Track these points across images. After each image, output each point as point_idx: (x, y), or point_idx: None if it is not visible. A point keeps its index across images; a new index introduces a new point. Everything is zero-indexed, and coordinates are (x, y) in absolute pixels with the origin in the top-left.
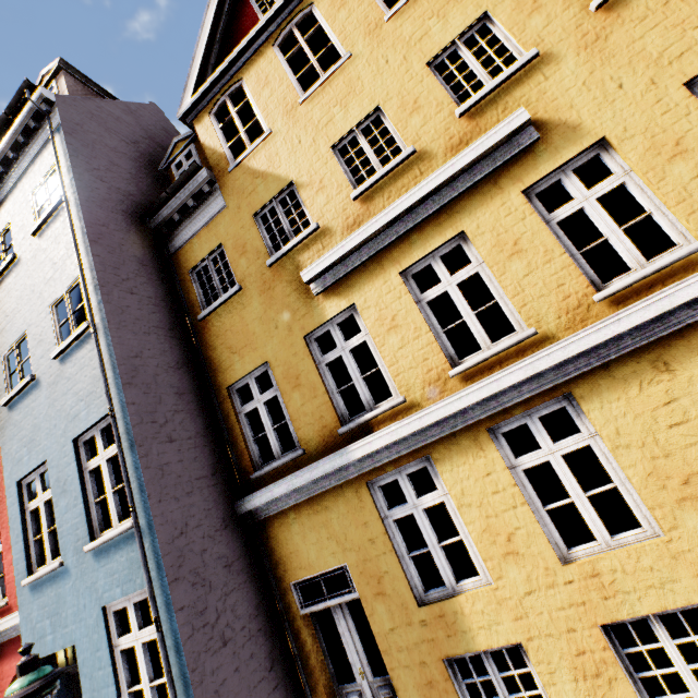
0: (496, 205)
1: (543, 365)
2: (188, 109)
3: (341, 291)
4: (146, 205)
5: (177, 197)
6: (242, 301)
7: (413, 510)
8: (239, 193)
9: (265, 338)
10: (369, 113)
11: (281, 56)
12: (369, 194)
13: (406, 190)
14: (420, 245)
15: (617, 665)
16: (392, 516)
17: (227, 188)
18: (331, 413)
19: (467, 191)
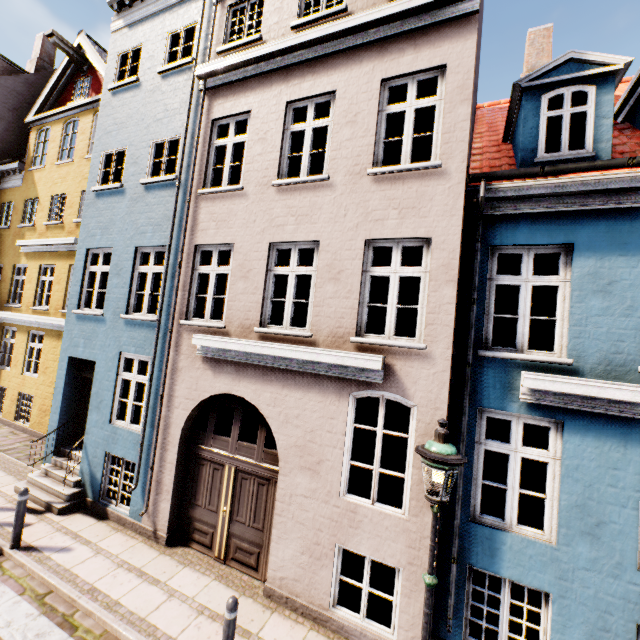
0: (64, 263)
1: (37, 320)
2: (30, 121)
3: (28, 257)
4: (2, 155)
5: (7, 166)
6: (8, 234)
7: (9, 341)
8: (27, 184)
9: (7, 255)
10: (65, 193)
11: (65, 132)
12: (49, 227)
13: (55, 235)
14: (48, 259)
15: (17, 401)
16: (5, 340)
17: (26, 177)
18: (7, 297)
19: (63, 251)
